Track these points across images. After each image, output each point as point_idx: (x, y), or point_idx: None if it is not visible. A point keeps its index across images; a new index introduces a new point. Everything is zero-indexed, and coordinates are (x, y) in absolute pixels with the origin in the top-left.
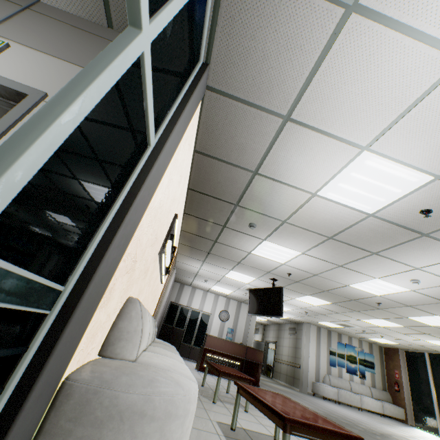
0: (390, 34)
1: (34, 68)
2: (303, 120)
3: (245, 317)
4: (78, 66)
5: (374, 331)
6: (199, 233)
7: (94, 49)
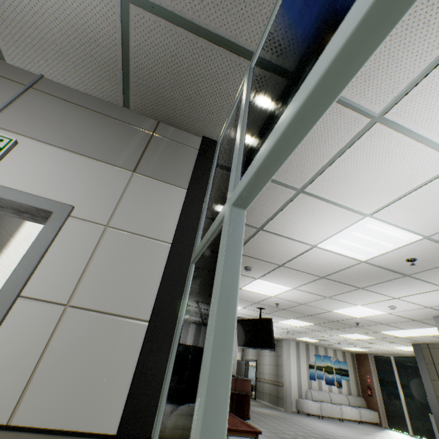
0: (406, 140)
1: (51, 170)
2: (315, 193)
3: None
4: (100, 161)
5: (348, 343)
6: None
7: (113, 136)
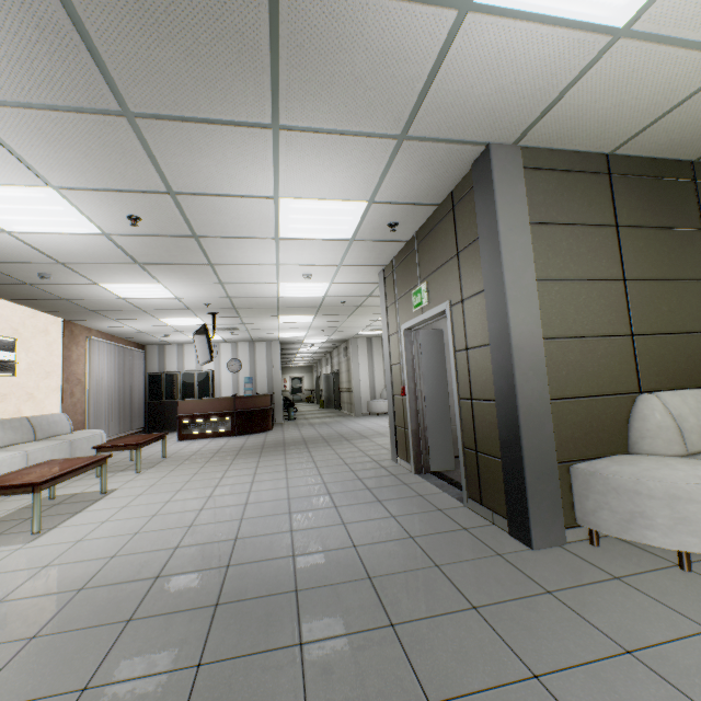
0: None
1: None
2: None
3: (265, 359)
4: None
5: None
6: (28, 297)
7: None
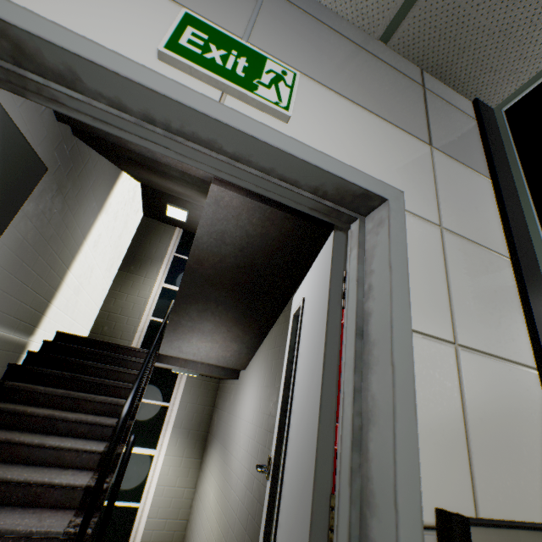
0: None
1: (349, 132)
2: None
3: None
4: (391, 124)
5: None
6: None
7: (388, 85)
